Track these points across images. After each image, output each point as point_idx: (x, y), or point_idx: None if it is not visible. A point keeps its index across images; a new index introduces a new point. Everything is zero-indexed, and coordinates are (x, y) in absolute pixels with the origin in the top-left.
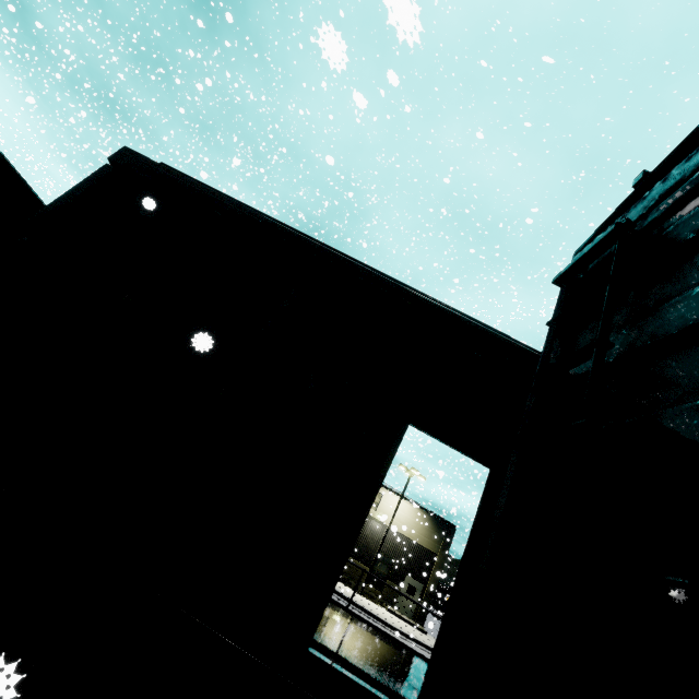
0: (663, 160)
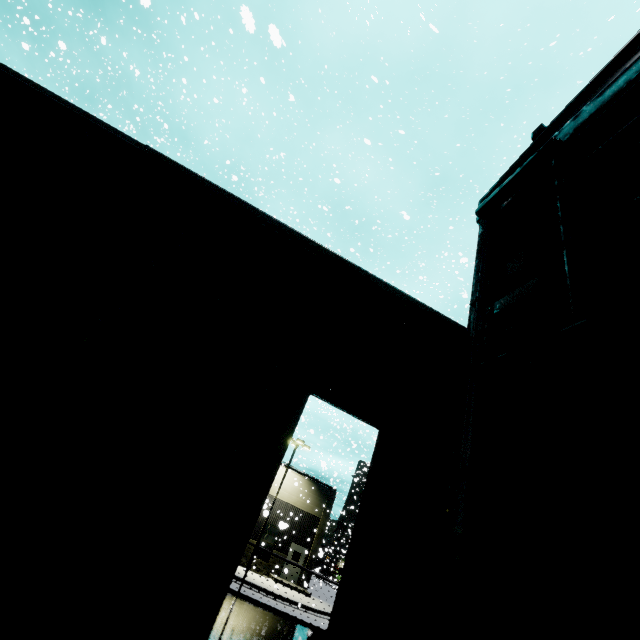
0: (567, 105)
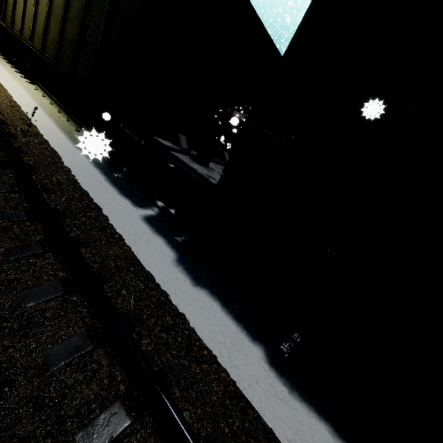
0: None
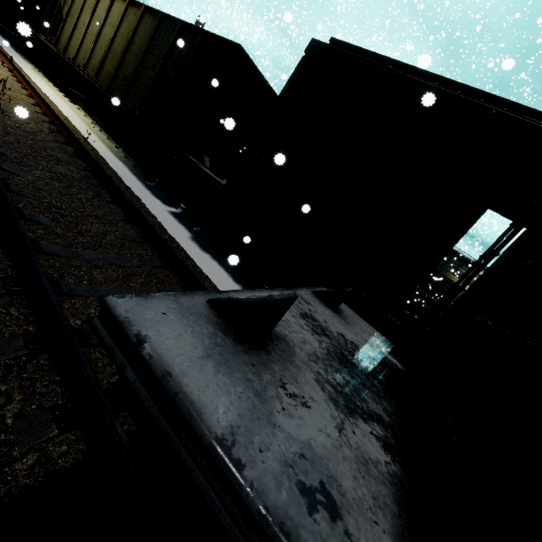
0: None
